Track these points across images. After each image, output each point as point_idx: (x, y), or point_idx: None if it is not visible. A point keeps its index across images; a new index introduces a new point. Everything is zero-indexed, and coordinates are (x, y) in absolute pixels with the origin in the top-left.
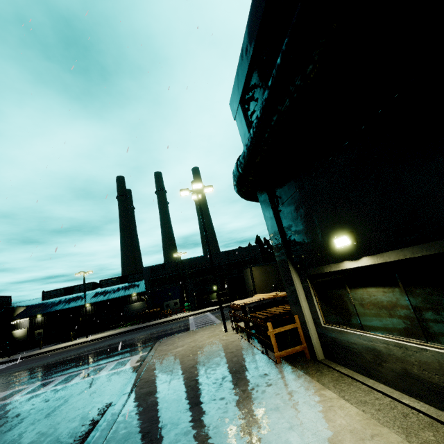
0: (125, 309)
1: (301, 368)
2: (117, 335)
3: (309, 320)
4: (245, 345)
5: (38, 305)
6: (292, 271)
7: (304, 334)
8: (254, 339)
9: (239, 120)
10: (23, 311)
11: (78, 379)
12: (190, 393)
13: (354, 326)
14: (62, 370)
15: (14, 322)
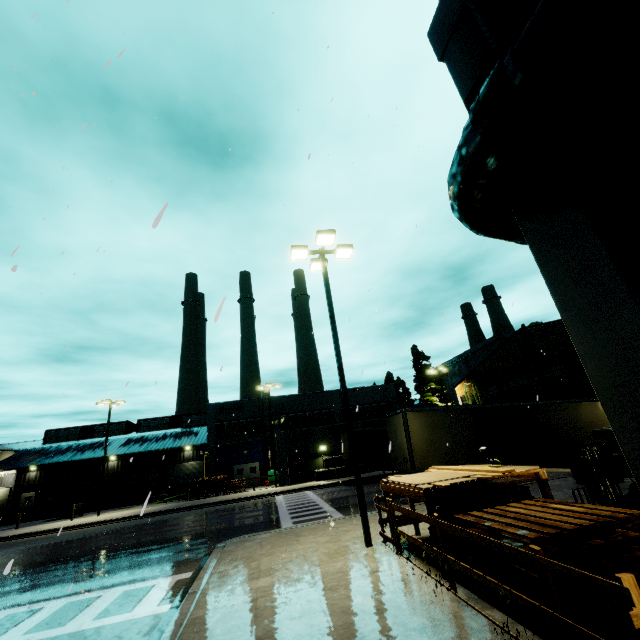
0: (170, 470)
1: None
2: (148, 517)
3: None
4: (453, 608)
5: (34, 451)
6: None
7: None
8: (458, 582)
9: (459, 46)
10: (8, 458)
11: (19, 632)
12: None
13: None
14: (10, 592)
15: None
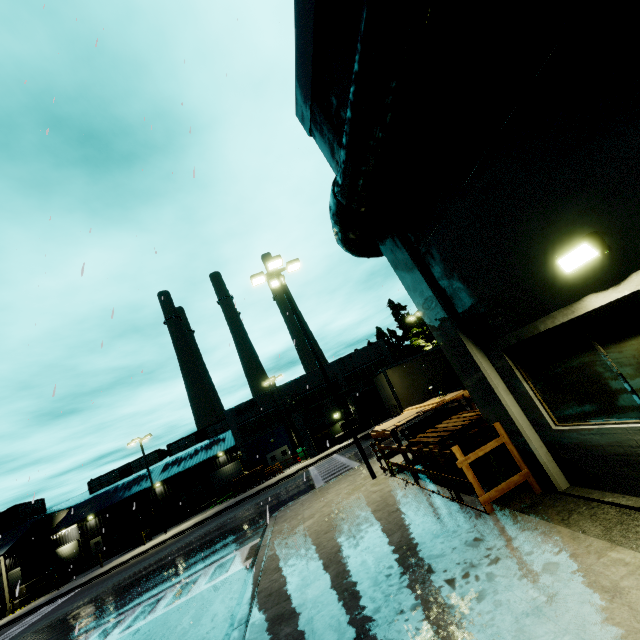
0: (212, 478)
1: (534, 512)
2: (209, 520)
3: (523, 425)
4: (416, 493)
5: (86, 502)
6: (472, 349)
7: (519, 452)
8: (425, 479)
9: (318, 131)
10: (65, 516)
11: (159, 609)
12: (351, 604)
13: (629, 414)
14: (134, 598)
15: (57, 535)
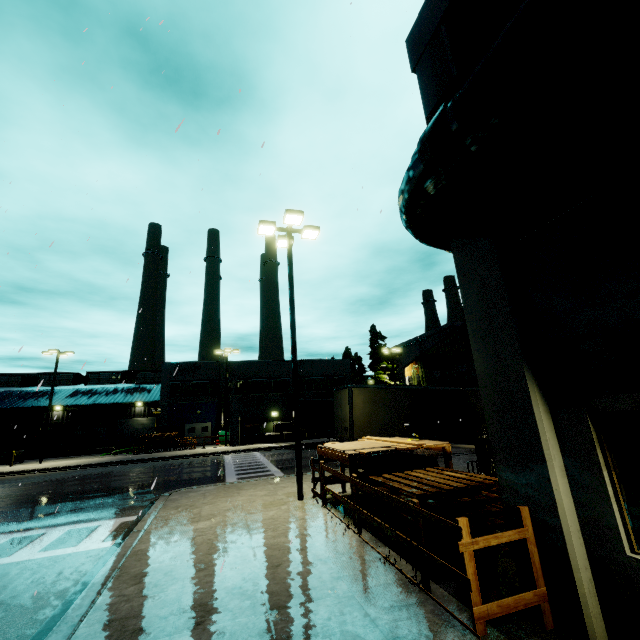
0: (120, 424)
1: None
2: (94, 467)
3: (571, 528)
4: (355, 546)
5: None
6: (535, 396)
7: (541, 560)
8: (366, 529)
9: (429, 64)
10: None
11: None
12: None
13: None
14: None
15: None
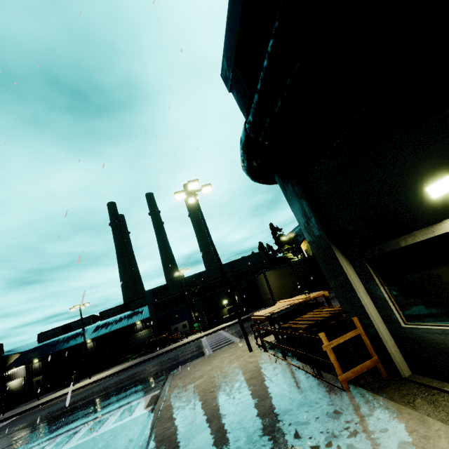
0: (130, 339)
1: (383, 393)
2: (124, 371)
3: (377, 321)
4: (284, 367)
5: (34, 349)
6: (340, 258)
7: (371, 343)
8: (291, 356)
9: (236, 88)
10: (17, 358)
11: (74, 441)
12: None
13: None
14: (57, 429)
15: (8, 372)
